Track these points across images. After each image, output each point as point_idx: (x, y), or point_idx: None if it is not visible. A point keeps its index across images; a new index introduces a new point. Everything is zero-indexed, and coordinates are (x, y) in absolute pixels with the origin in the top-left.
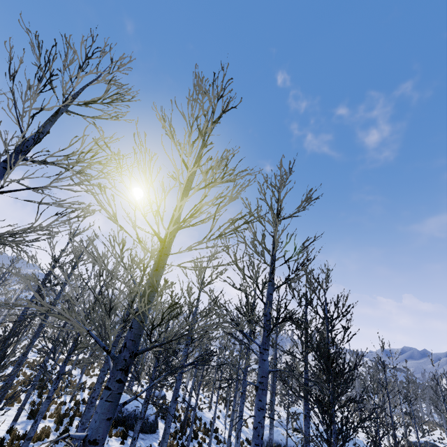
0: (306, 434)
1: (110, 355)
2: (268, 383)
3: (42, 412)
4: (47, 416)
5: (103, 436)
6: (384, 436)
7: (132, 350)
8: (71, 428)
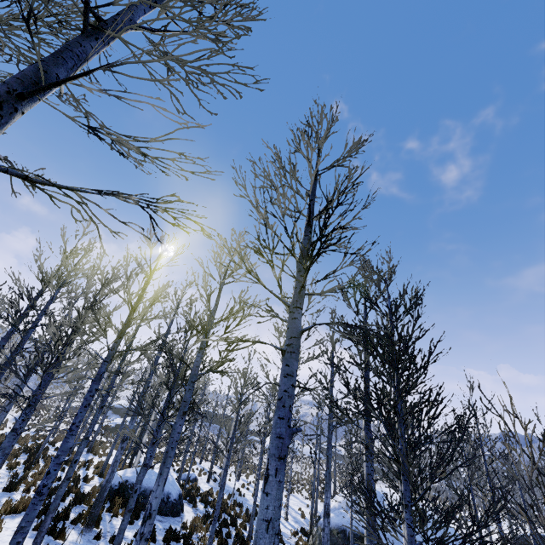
0: (369, 469)
1: None
2: (332, 472)
3: (5, 448)
4: (32, 490)
5: None
6: (471, 418)
7: (14, 88)
8: (63, 504)
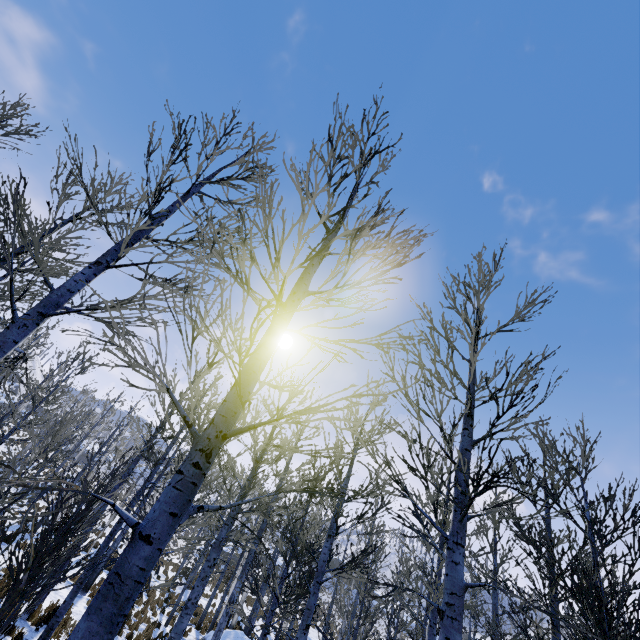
0: None
1: (191, 430)
2: None
3: None
4: (134, 637)
5: (161, 537)
6: None
7: (220, 429)
8: None
